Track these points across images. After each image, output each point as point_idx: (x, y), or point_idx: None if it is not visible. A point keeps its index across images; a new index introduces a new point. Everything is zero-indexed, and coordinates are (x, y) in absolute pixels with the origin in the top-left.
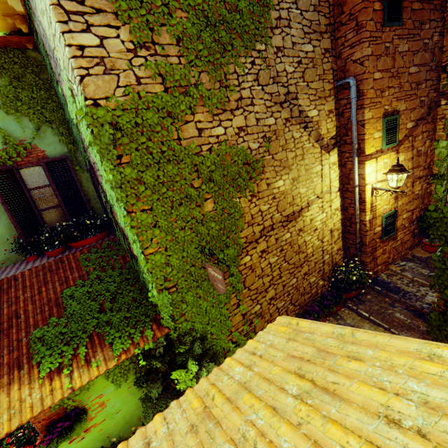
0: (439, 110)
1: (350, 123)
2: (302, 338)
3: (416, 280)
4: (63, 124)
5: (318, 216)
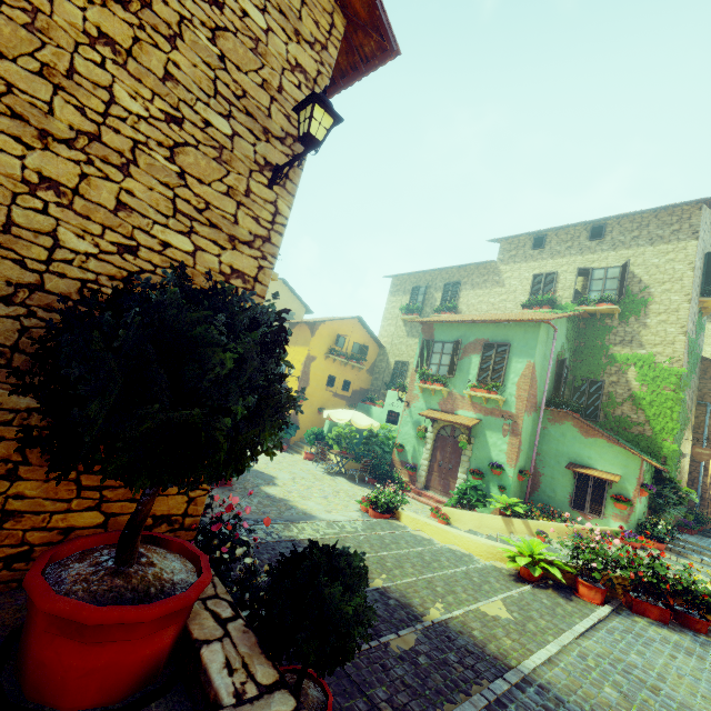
0: None
1: (702, 423)
2: None
3: None
4: (572, 352)
5: (685, 466)
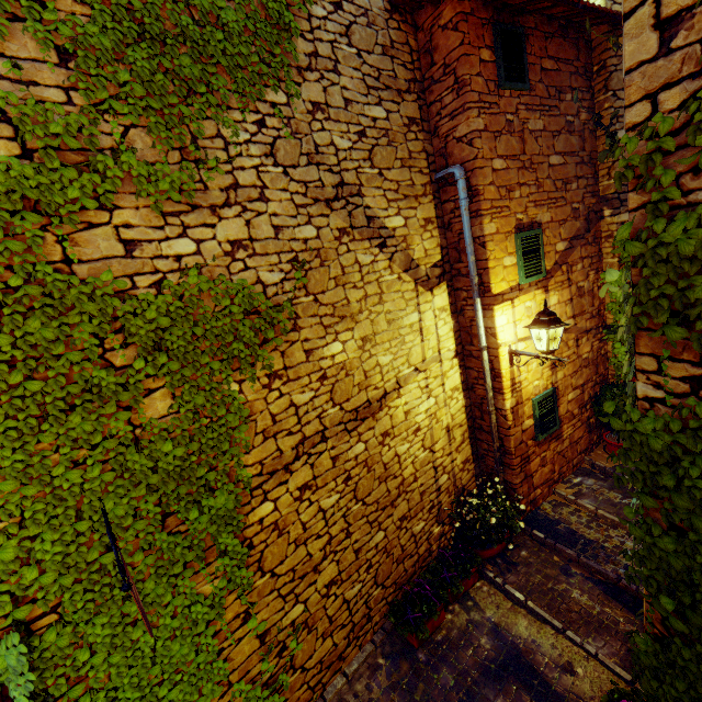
0: (602, 224)
1: (463, 241)
2: None
3: (602, 515)
4: None
5: (421, 405)
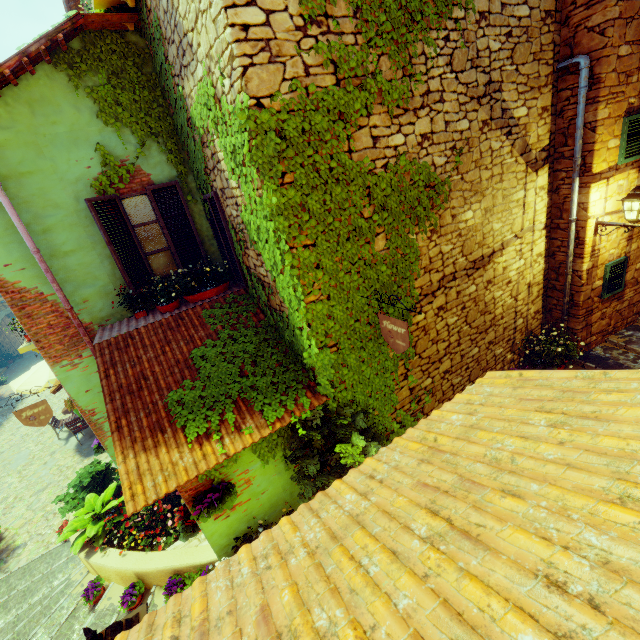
0: None
1: (572, 126)
2: (533, 385)
3: None
4: (171, 137)
5: (514, 264)
